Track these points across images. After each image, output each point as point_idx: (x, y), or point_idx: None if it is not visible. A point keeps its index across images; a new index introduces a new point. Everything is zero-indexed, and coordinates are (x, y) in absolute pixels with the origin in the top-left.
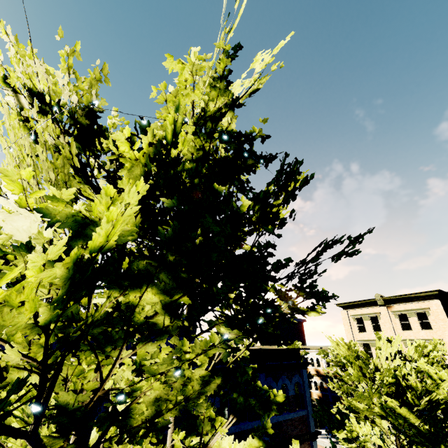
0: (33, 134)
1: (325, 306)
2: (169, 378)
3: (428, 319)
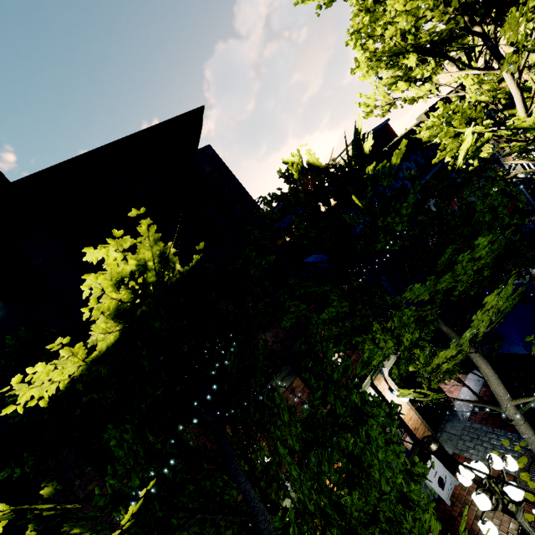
0: None
1: None
2: None
3: None
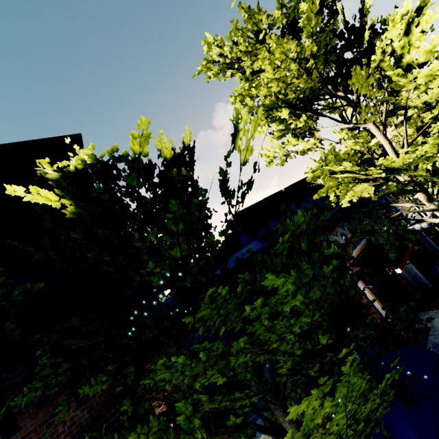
0: (317, 29)
1: None
2: None
3: None
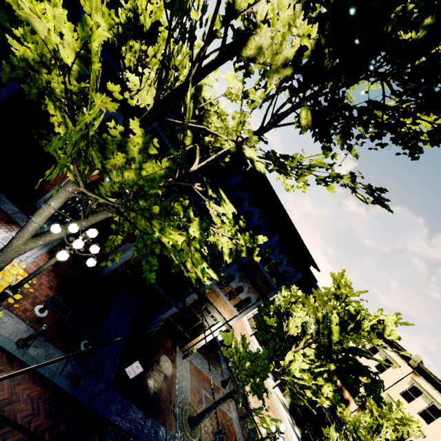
0: None
1: (374, 204)
2: (276, 38)
3: (436, 418)
